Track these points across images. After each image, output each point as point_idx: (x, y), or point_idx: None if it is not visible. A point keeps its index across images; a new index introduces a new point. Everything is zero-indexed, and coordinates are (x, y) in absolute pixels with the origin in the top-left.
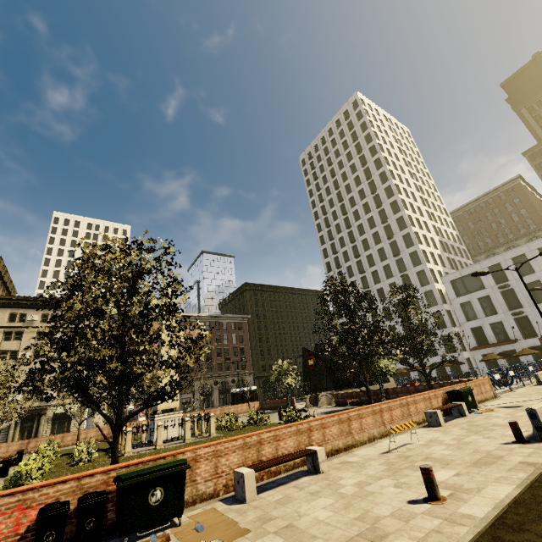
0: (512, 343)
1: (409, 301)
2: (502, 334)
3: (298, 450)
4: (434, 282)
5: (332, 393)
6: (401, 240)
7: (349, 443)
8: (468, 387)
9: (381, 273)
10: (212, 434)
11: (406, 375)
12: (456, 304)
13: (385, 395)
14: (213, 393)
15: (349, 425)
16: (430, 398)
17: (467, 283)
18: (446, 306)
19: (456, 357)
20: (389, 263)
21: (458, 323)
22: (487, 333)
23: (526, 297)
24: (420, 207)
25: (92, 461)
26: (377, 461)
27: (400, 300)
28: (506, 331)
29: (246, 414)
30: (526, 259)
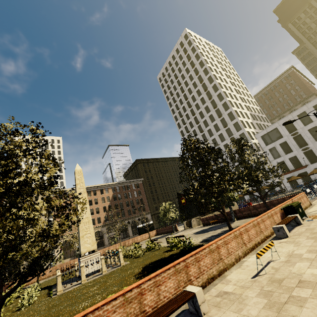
0: (305, 167)
1: (244, 148)
2: (297, 163)
3: (178, 288)
4: (250, 139)
5: (199, 217)
6: (227, 116)
7: (221, 268)
8: (297, 202)
9: (218, 139)
10: (122, 263)
11: (242, 198)
12: (266, 150)
13: (234, 215)
14: (128, 229)
15: (218, 253)
16: (272, 215)
17: (271, 136)
18: (260, 153)
19: (280, 182)
20: (221, 132)
21: (269, 162)
22: (288, 164)
23: (309, 138)
24: (235, 95)
25: (33, 302)
26: (252, 290)
27: (236, 149)
28: (299, 161)
29: (148, 240)
30: (306, 114)
